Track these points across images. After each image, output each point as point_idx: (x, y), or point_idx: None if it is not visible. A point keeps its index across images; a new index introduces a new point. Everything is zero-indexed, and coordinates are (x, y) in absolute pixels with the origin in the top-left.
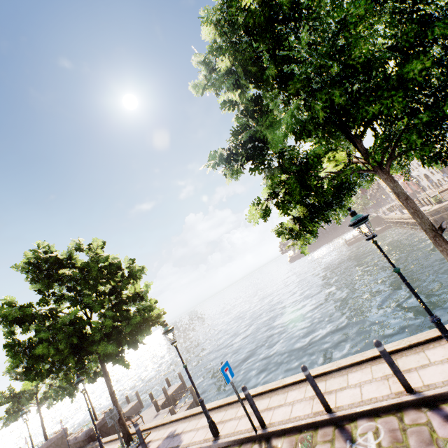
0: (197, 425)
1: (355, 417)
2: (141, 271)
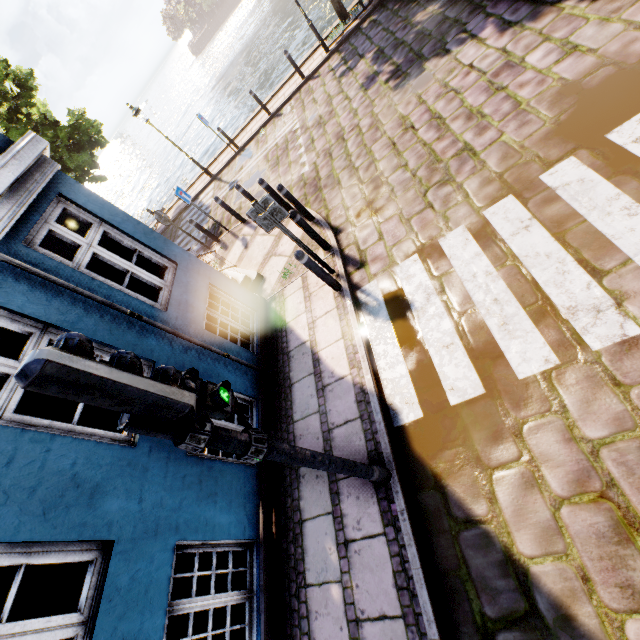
0: (194, 189)
1: (282, 108)
2: (34, 77)
